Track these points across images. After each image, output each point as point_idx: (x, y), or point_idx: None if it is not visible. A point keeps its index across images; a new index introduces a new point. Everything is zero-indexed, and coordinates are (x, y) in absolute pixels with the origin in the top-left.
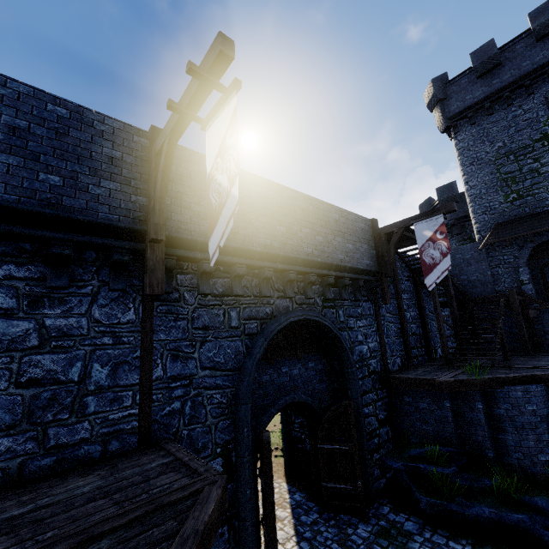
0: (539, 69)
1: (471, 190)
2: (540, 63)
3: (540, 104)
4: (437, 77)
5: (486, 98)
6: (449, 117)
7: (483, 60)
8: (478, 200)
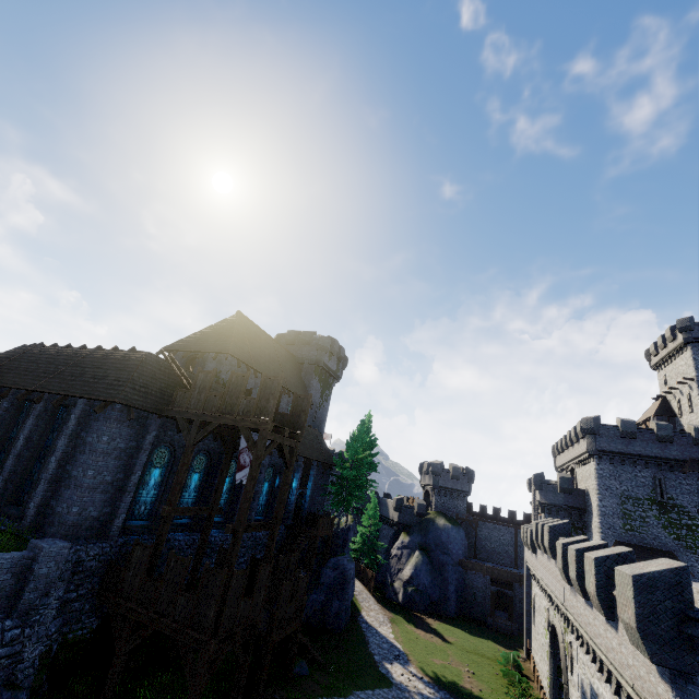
0: (654, 457)
1: (603, 507)
2: (656, 455)
3: (651, 477)
4: (596, 417)
5: (624, 453)
6: (599, 449)
7: (628, 431)
8: (606, 517)
